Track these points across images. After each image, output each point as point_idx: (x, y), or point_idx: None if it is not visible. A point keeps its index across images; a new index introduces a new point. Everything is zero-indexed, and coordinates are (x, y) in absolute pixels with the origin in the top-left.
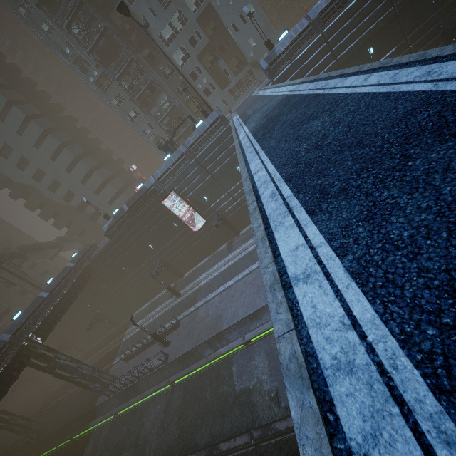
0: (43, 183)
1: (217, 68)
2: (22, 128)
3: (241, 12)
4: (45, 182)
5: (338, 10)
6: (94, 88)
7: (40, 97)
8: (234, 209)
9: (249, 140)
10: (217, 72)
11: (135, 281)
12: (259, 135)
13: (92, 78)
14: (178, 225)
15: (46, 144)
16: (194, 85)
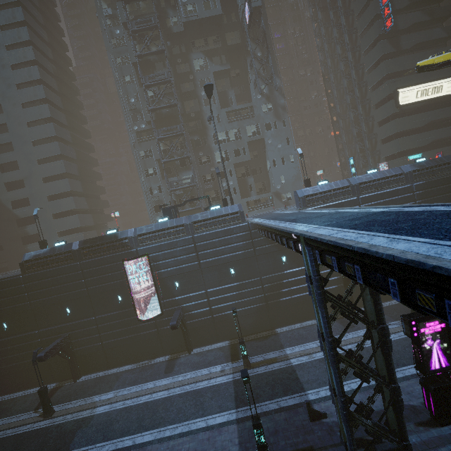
0: (7, 176)
1: (245, 181)
2: (36, 123)
3: (284, 157)
4: (9, 176)
5: (374, 189)
6: (132, 134)
7: (77, 117)
8: (202, 315)
9: (342, 230)
10: (244, 183)
11: (4, 351)
12: (381, 229)
13: (137, 128)
14: (123, 300)
15: (47, 147)
16: (220, 180)
